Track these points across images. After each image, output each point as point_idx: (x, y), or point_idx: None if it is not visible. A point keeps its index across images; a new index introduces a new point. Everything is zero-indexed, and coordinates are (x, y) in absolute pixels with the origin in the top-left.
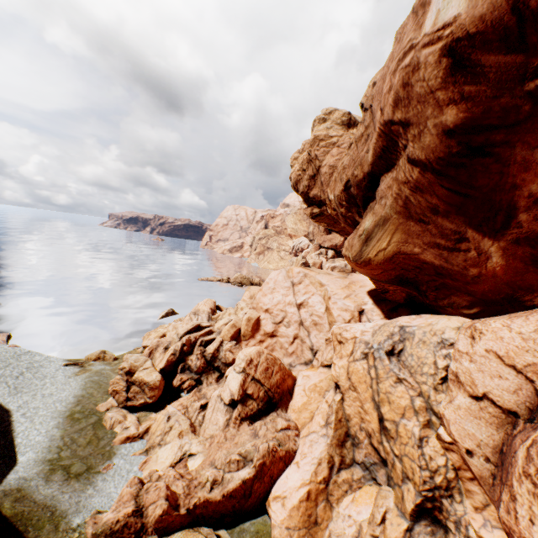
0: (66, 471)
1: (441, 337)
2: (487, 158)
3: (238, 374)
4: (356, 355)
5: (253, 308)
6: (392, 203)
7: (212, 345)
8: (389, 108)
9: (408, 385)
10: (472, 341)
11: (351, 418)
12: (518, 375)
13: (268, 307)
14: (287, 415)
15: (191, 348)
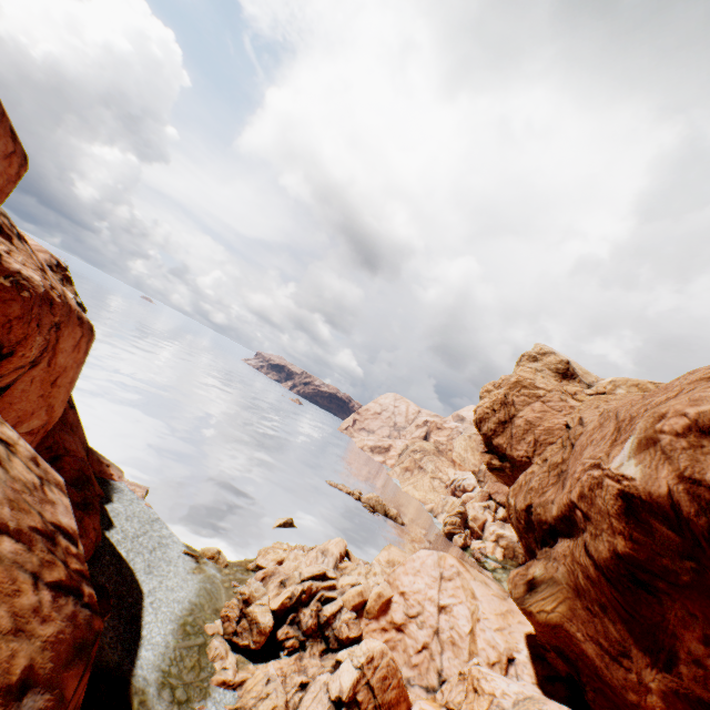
0: (173, 691)
1: None
2: (650, 595)
3: (354, 668)
4: None
5: (388, 582)
6: (563, 572)
7: (330, 606)
8: (576, 491)
9: None
10: None
11: None
12: None
13: (405, 589)
14: None
15: (308, 598)
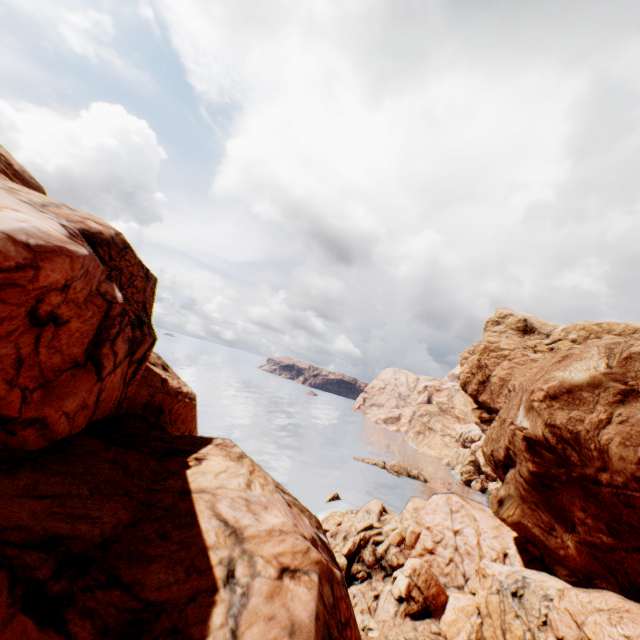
0: None
1: (545, 592)
2: (552, 491)
3: (405, 577)
4: (492, 588)
5: (416, 522)
6: (513, 489)
7: (381, 546)
8: (506, 439)
9: (522, 620)
10: (559, 599)
11: (487, 639)
12: (577, 628)
13: (429, 525)
14: (439, 625)
15: (365, 543)
